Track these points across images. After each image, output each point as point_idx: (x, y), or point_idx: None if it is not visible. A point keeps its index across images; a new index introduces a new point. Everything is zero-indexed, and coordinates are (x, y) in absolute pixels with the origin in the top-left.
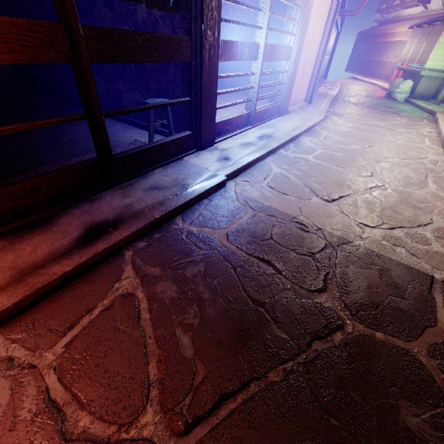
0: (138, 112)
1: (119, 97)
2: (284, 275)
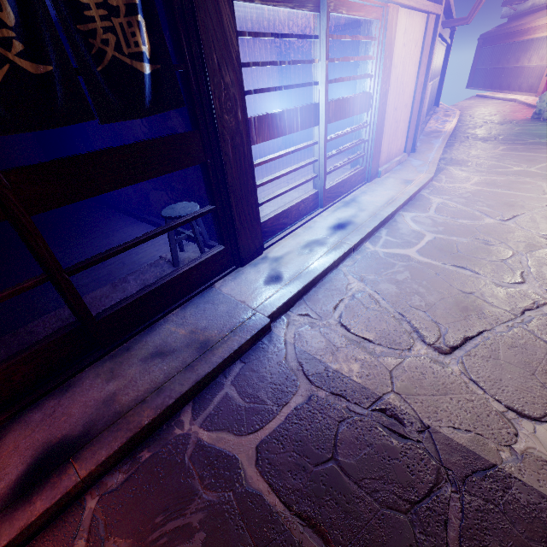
0: None
1: (146, 197)
2: None
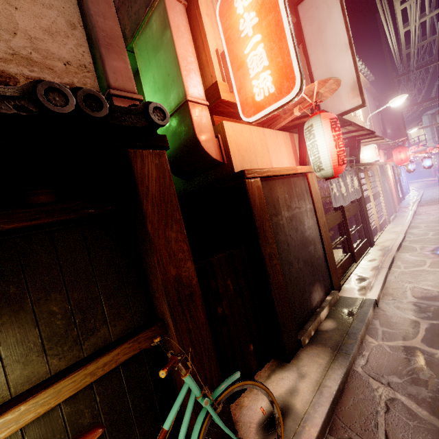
0: None
1: None
2: None
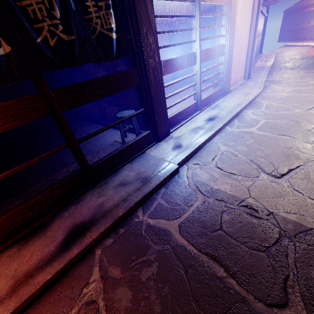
0: (116, 119)
1: (104, 111)
2: (236, 280)
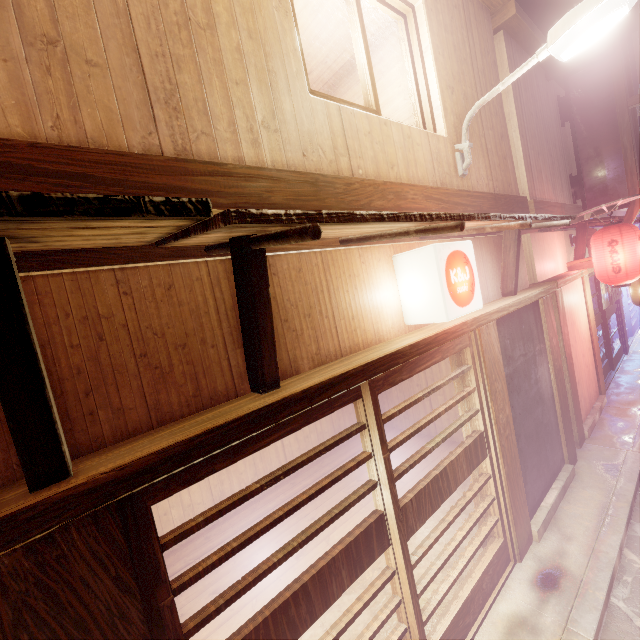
0: None
1: None
2: None
